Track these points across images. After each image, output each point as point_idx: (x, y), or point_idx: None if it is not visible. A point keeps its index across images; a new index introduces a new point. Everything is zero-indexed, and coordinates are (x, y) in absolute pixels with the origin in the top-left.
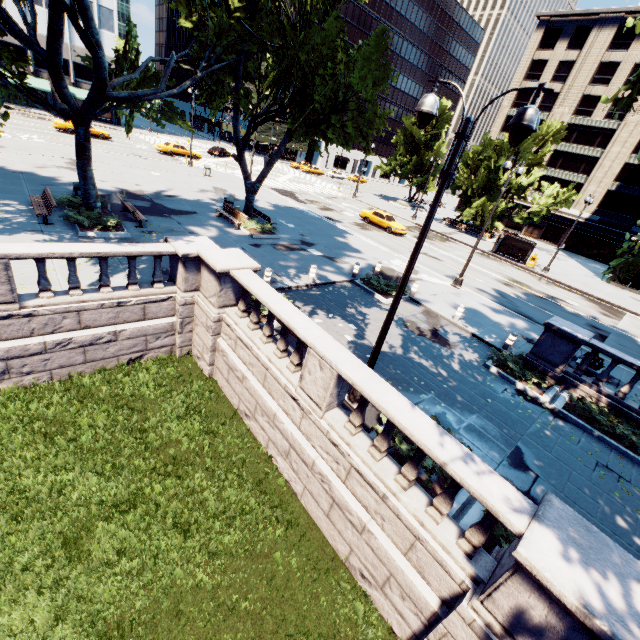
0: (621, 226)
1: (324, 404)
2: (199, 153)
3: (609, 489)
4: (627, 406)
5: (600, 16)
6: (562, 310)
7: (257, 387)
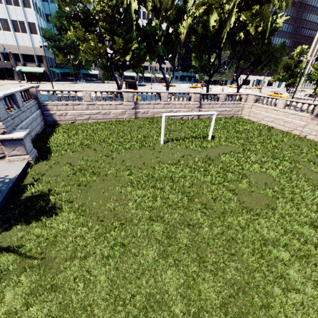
0: None
1: (282, 107)
2: None
3: None
4: None
5: None
6: None
7: (264, 113)
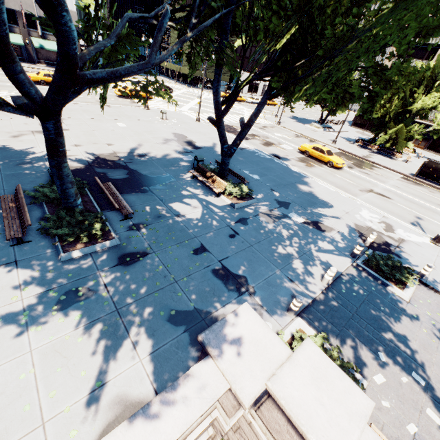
0: None
1: None
2: None
3: None
4: None
5: None
6: None
7: None
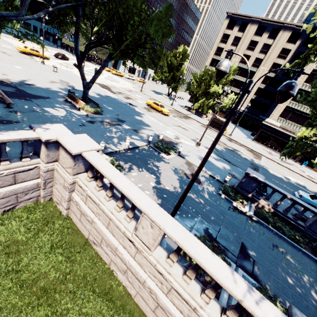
0: (256, 115)
1: (153, 248)
2: (48, 55)
3: (281, 260)
4: (278, 211)
5: (252, 18)
6: (240, 156)
7: (103, 229)
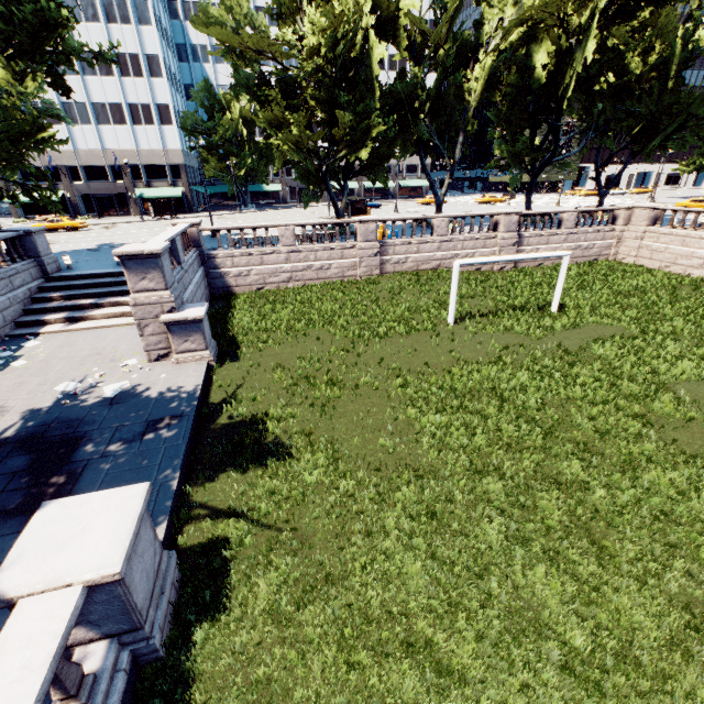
0: None
1: None
2: None
3: None
4: None
5: None
6: None
7: (677, 248)
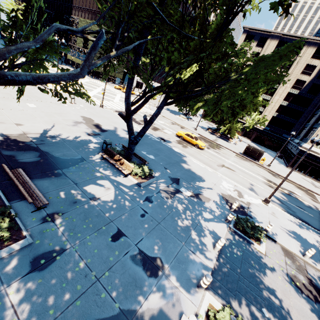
0: (278, 133)
1: None
2: None
3: None
4: None
5: (271, 33)
6: (304, 205)
7: None
